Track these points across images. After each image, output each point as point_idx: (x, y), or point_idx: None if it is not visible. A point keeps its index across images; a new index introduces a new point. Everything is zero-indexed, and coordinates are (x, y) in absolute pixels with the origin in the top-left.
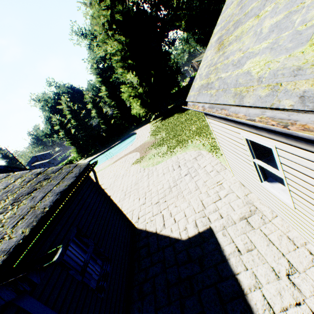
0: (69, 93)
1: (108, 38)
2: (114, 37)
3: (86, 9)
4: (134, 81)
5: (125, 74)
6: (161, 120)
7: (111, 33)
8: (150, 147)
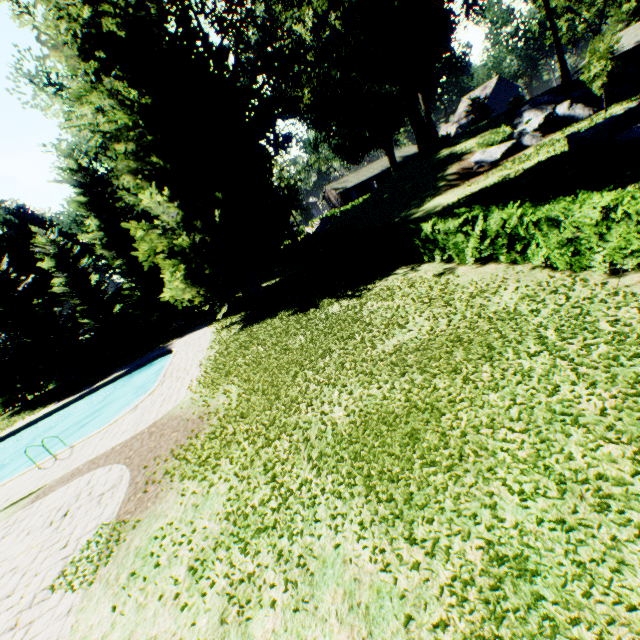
0: (10, 224)
1: (96, 89)
2: (104, 84)
3: (35, 7)
4: (166, 212)
5: (144, 191)
6: (243, 324)
7: (90, 69)
8: (171, 462)
